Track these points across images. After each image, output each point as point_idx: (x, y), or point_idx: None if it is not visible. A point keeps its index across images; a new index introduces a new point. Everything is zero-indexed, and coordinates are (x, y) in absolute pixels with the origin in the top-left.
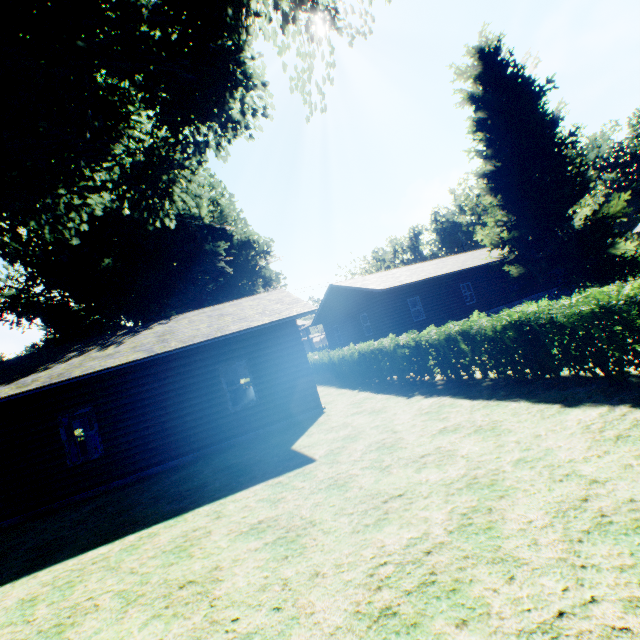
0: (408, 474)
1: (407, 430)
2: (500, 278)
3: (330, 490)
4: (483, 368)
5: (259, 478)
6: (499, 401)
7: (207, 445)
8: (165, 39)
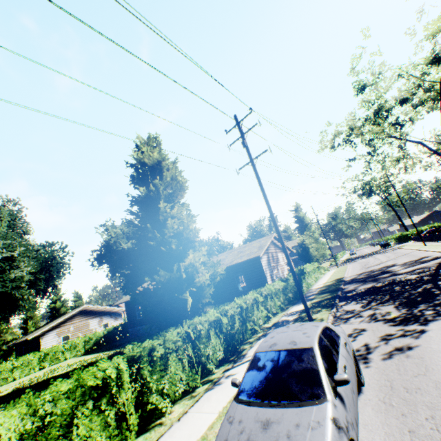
0: None
1: None
2: None
3: None
4: None
5: None
6: None
7: None
8: None
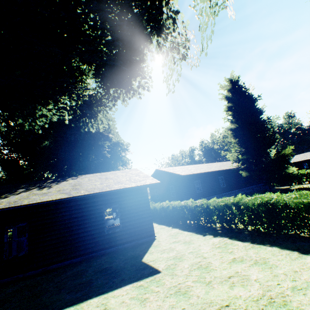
0: (226, 289)
1: (212, 257)
2: (236, 176)
3: (178, 296)
4: (246, 224)
5: (127, 280)
6: (259, 245)
7: (89, 252)
8: (110, 52)
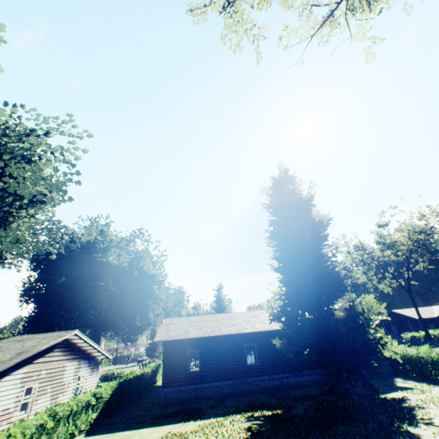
0: None
1: None
2: None
3: None
4: None
5: None
6: None
7: None
8: None
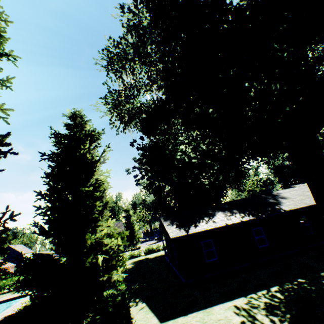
0: None
1: None
2: None
3: None
4: None
5: None
6: None
7: None
8: None
